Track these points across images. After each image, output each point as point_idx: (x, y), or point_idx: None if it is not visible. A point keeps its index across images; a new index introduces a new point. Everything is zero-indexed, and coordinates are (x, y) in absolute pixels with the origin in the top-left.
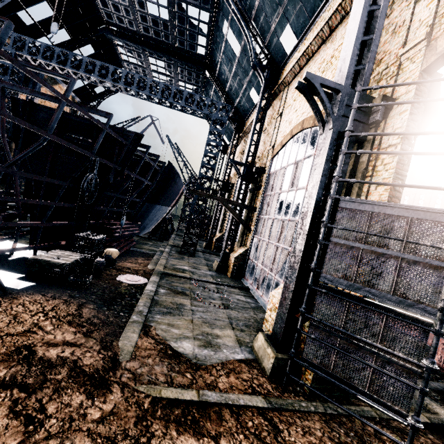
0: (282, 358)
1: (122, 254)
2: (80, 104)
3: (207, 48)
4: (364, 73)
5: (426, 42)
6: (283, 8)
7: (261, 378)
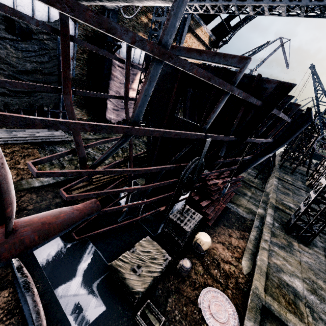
0: None
1: (216, 218)
2: (200, 50)
3: None
4: None
5: None
6: None
7: None
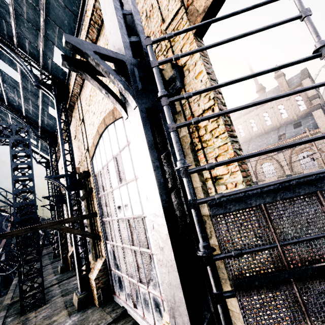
0: None
1: None
2: None
3: None
4: (141, 46)
5: (184, 9)
6: (43, 33)
7: None
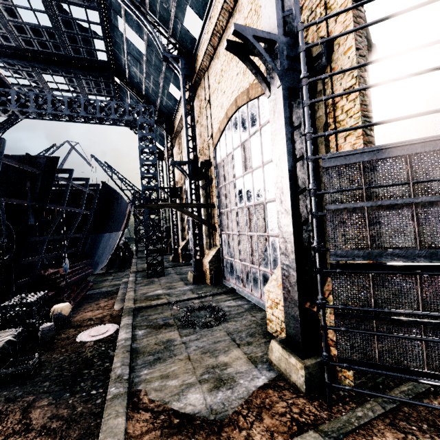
0: (312, 364)
1: (78, 303)
2: None
3: (108, 52)
4: (294, 19)
5: None
6: None
7: (298, 400)
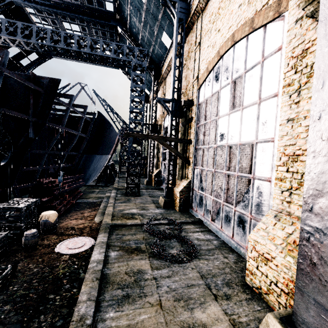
0: None
1: (67, 210)
2: None
3: (115, 2)
4: None
5: None
6: None
7: None
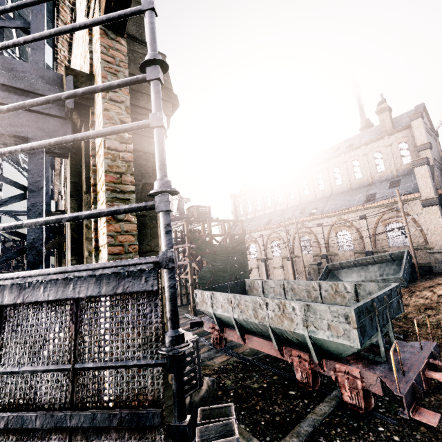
0: None
1: None
2: None
3: None
4: None
5: None
6: None
7: None
